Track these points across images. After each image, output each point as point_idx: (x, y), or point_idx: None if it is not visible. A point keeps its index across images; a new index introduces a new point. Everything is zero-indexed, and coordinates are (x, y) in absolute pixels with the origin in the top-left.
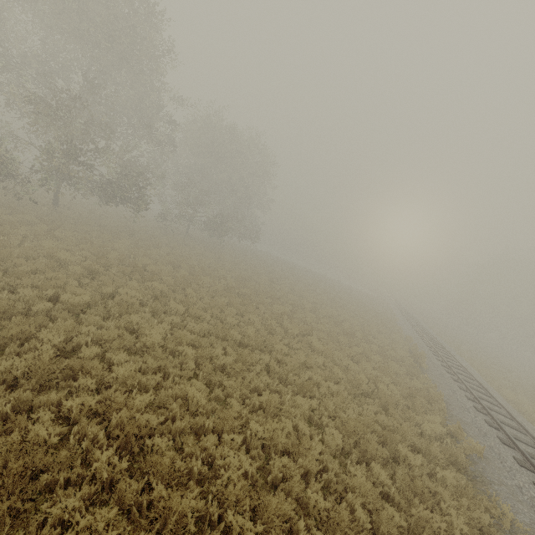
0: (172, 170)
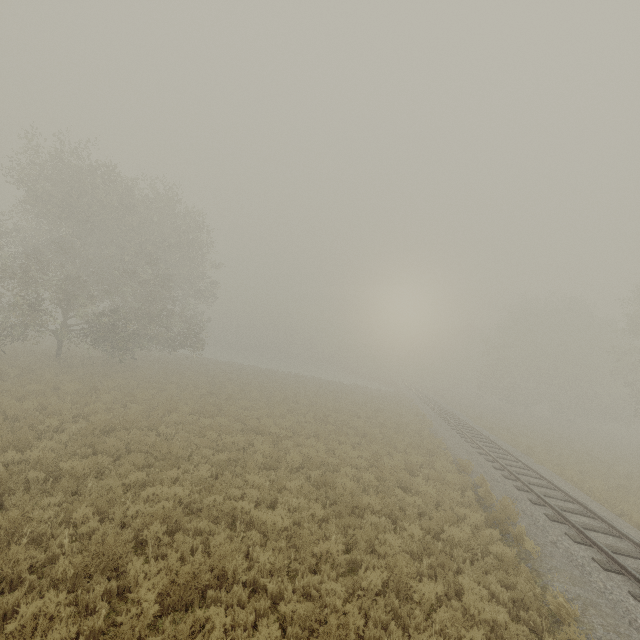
0: (7, 252)
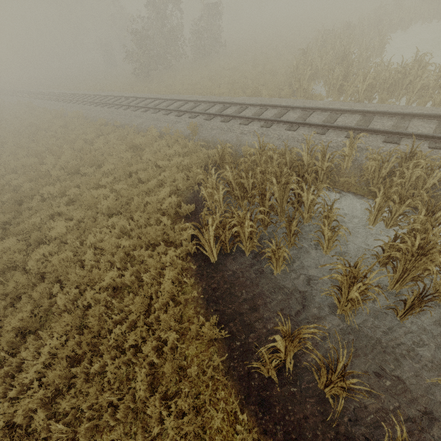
0: None
